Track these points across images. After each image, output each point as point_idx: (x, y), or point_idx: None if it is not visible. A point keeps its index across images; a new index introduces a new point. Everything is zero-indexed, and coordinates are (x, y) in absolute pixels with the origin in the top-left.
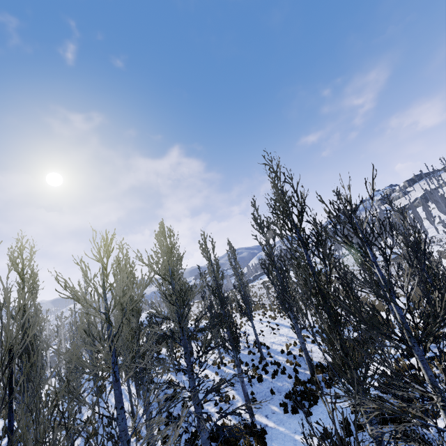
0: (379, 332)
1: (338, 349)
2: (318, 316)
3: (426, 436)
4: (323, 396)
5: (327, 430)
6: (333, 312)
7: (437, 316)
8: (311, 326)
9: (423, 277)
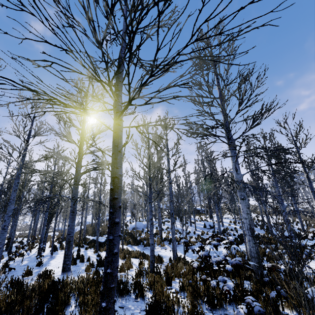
0: None
1: None
2: None
3: None
4: None
5: None
6: None
7: None
8: None
9: None
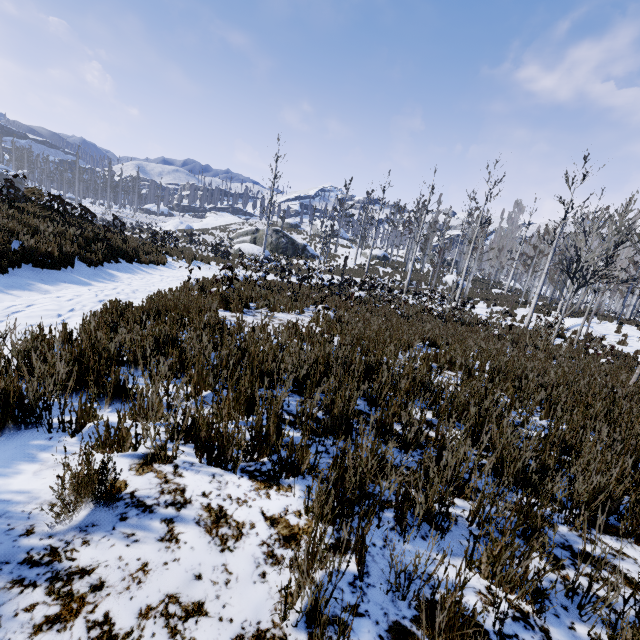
0: None
1: None
2: None
3: None
4: None
5: None
6: None
7: None
8: None
9: None
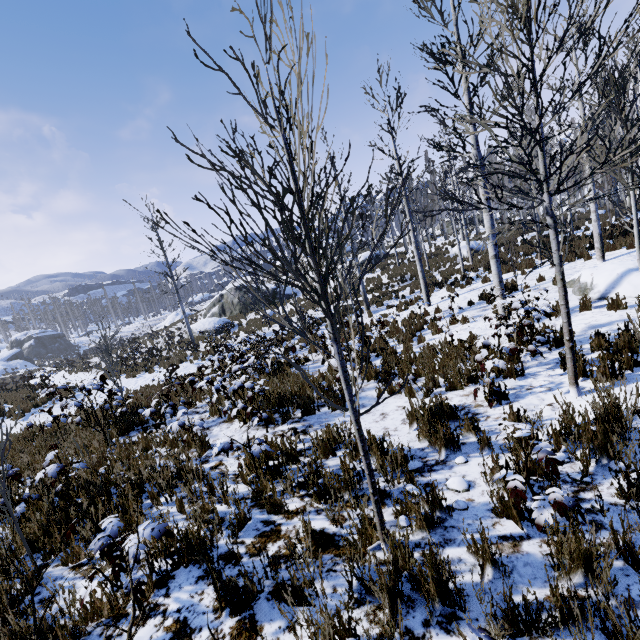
0: None
1: None
2: None
3: None
4: None
5: None
6: None
7: None
8: None
9: None
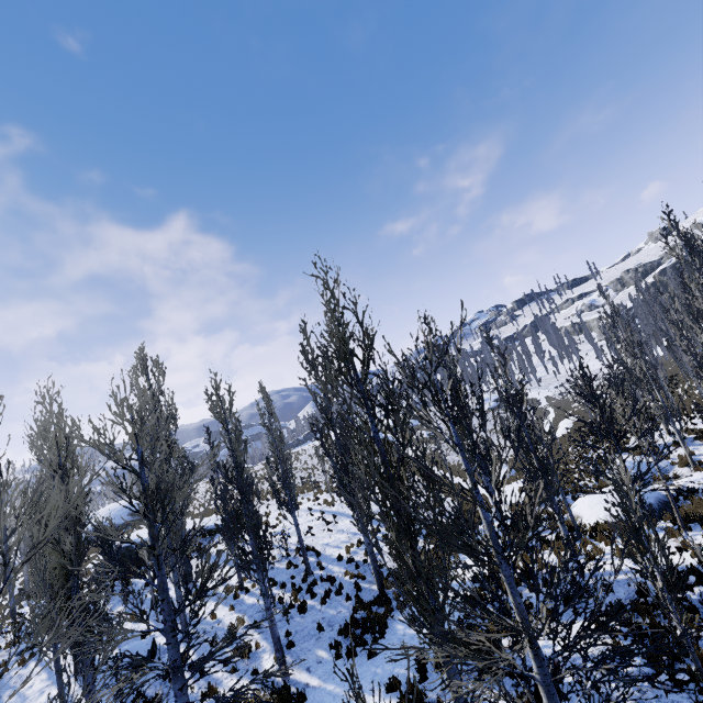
0: (459, 549)
1: (409, 567)
2: (384, 518)
3: (517, 663)
4: (394, 623)
5: (395, 677)
6: (404, 513)
7: (528, 527)
8: (375, 533)
9: (524, 443)
